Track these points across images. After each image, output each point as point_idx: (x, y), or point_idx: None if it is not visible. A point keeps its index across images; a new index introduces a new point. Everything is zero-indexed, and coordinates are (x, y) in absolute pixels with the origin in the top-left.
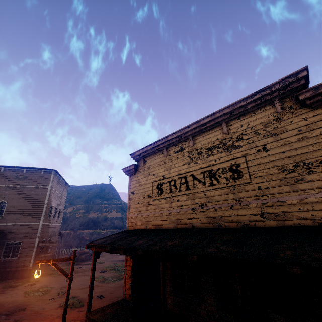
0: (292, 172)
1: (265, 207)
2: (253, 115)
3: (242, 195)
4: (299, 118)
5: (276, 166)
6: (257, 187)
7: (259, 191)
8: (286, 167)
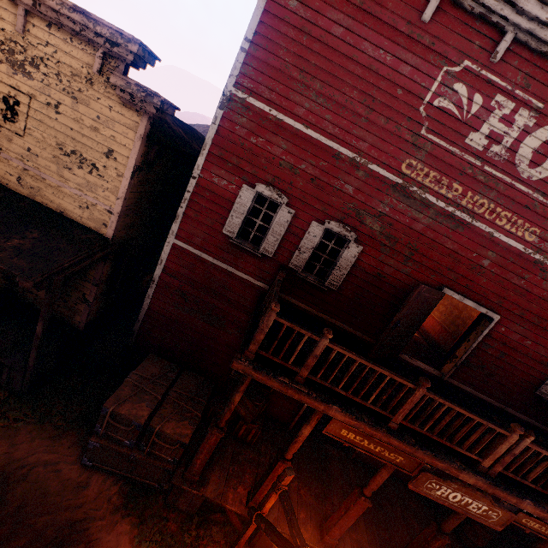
0: (67, 157)
1: (26, 174)
2: (69, 44)
3: (7, 146)
4: (106, 103)
5: (58, 140)
6: (28, 148)
7: (28, 154)
8: (65, 148)
